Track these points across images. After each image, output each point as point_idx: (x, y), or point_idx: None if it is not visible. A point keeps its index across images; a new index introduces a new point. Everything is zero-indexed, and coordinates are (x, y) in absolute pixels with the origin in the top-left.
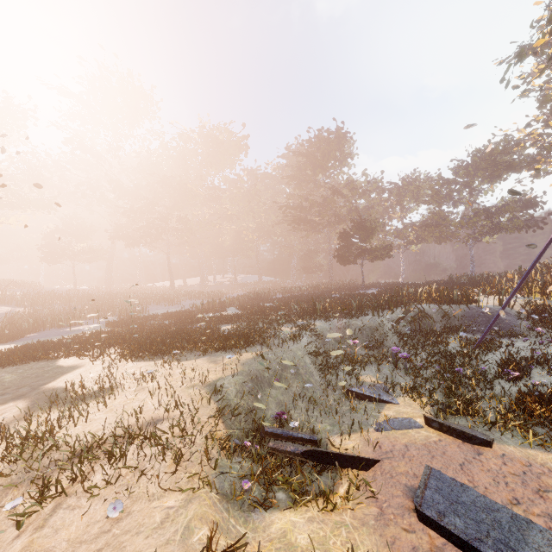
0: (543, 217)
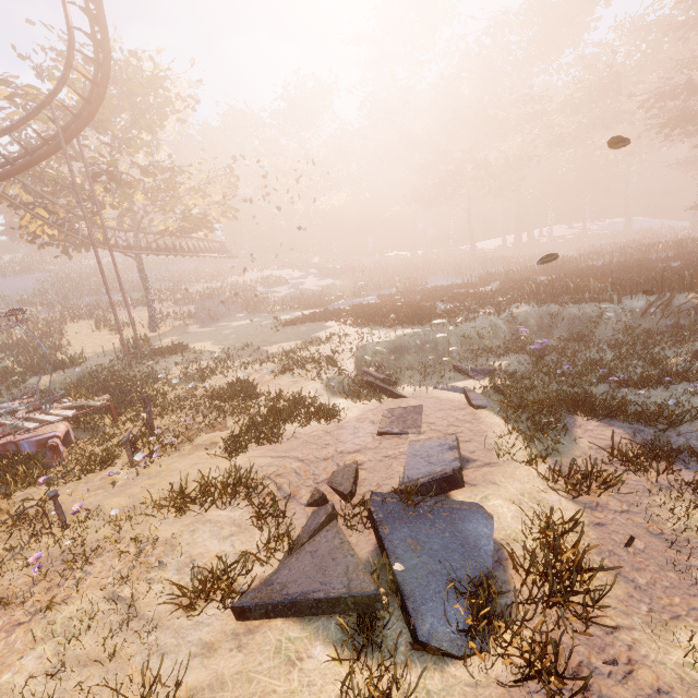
0: None
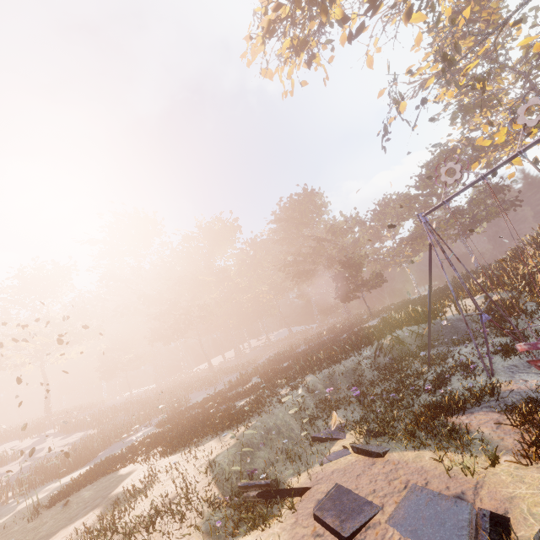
0: (515, 196)
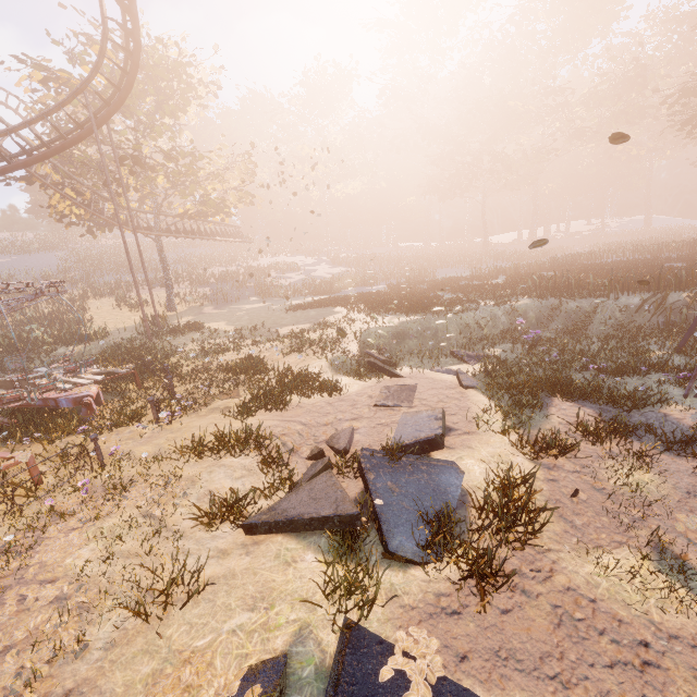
0: None
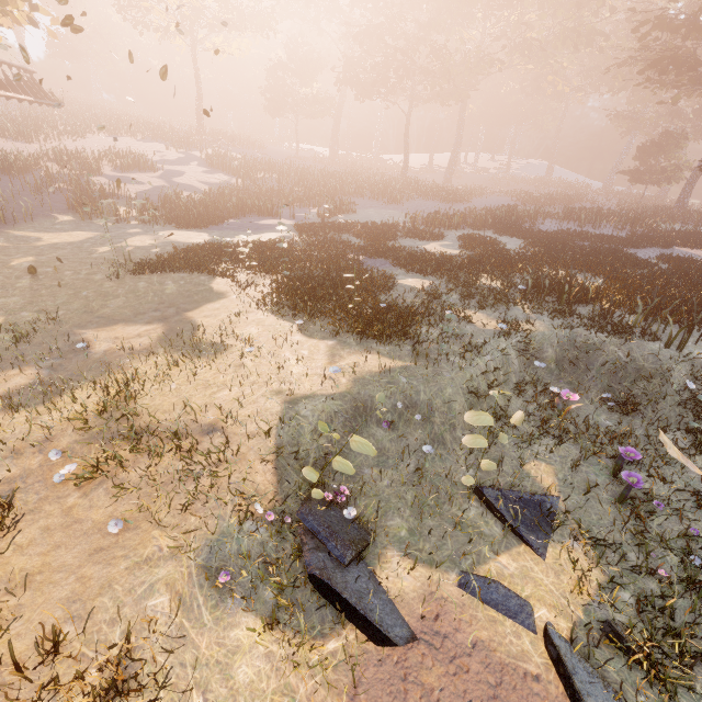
0: None
